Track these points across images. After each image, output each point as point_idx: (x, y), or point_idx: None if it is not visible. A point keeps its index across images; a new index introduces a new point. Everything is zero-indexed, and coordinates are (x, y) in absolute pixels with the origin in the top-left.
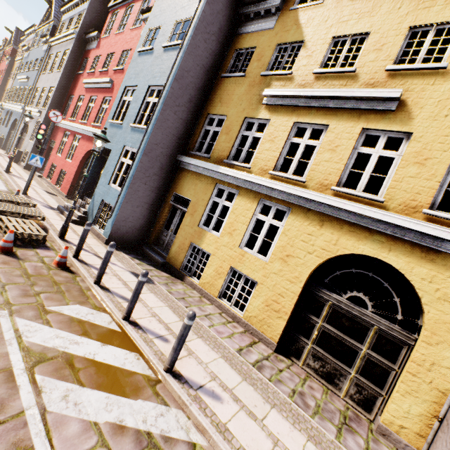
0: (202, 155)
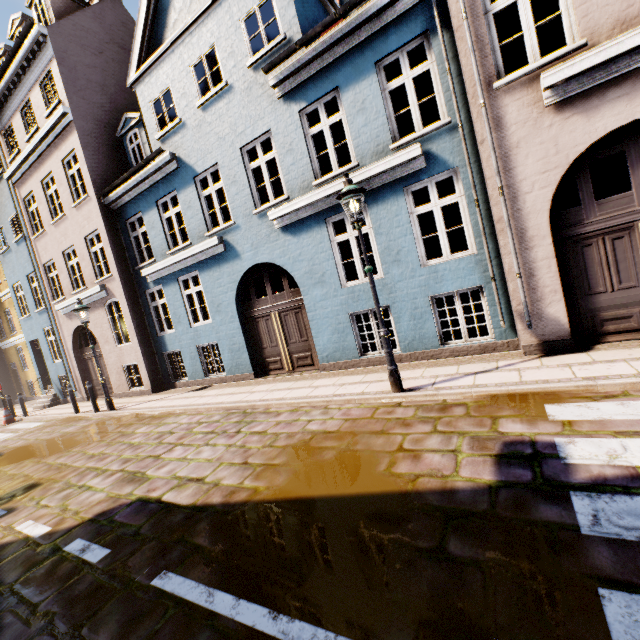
0: (5, 338)
